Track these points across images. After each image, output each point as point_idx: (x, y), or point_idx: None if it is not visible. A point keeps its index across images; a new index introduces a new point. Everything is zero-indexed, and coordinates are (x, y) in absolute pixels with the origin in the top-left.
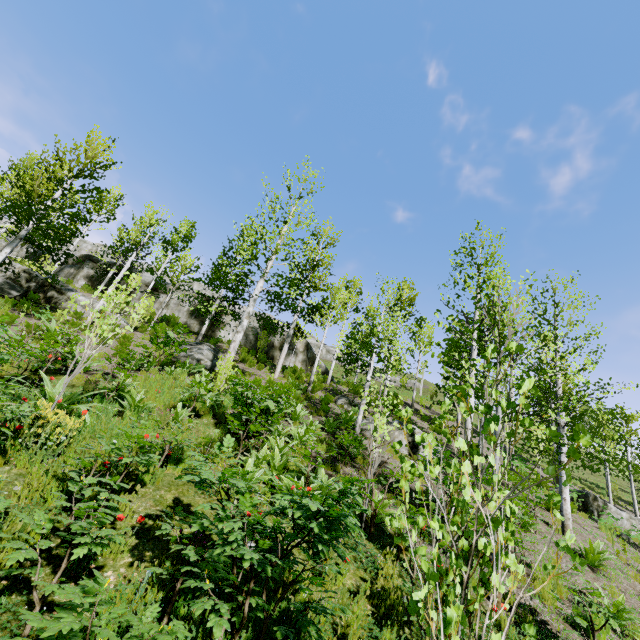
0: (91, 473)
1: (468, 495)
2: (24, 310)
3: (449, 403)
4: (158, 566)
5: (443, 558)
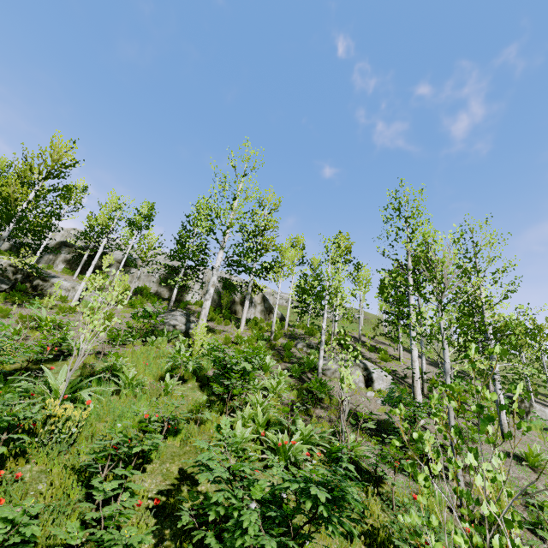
0: (106, 466)
1: (486, 509)
2: (15, 301)
3: (436, 396)
4: (180, 546)
5: (413, 484)
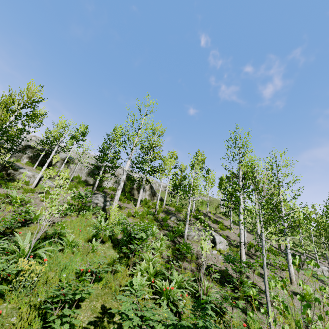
0: (58, 307)
1: None
2: None
3: (274, 284)
4: None
5: (242, 314)
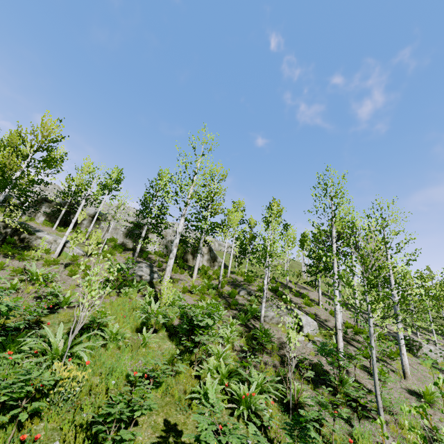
0: (112, 428)
1: None
2: (6, 253)
3: (407, 409)
4: None
5: (344, 425)
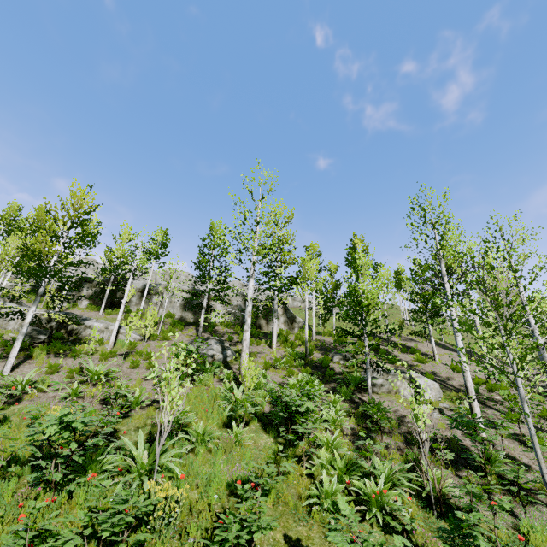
0: None
1: None
2: (56, 351)
3: None
4: None
5: (505, 516)
